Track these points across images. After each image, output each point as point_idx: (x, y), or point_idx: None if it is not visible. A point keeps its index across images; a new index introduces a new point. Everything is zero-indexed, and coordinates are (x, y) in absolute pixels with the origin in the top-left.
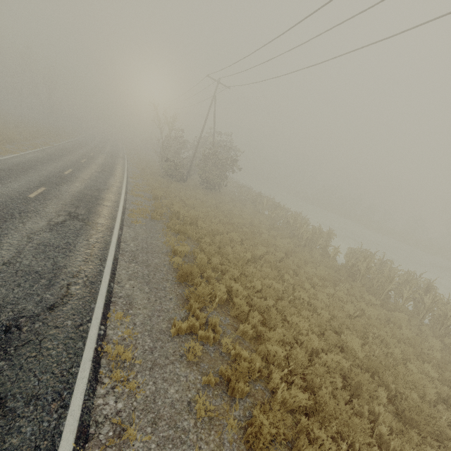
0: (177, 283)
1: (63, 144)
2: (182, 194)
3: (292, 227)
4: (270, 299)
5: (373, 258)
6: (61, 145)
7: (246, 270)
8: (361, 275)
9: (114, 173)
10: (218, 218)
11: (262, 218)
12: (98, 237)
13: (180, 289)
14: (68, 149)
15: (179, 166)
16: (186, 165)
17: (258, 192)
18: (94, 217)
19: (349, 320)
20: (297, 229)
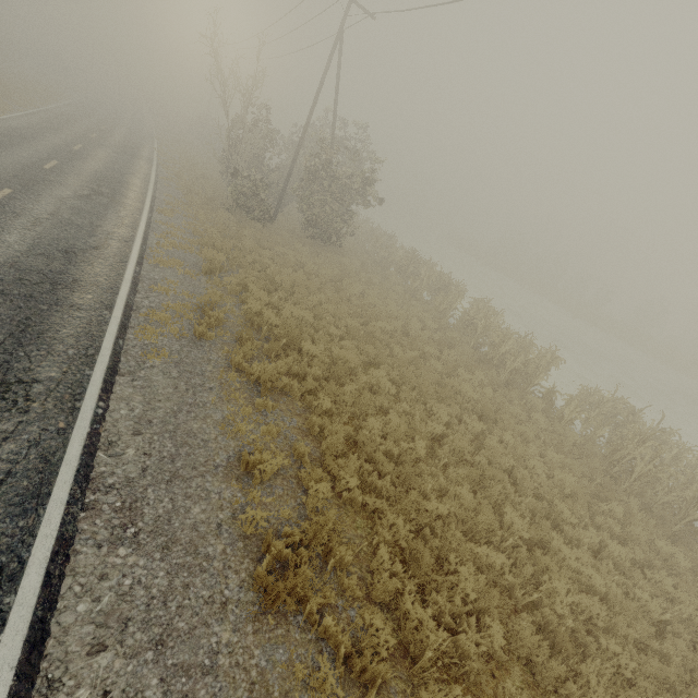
0: (252, 615)
1: (15, 118)
2: (266, 258)
3: (480, 336)
4: (497, 627)
5: (641, 424)
6: (8, 121)
7: (422, 503)
8: (634, 475)
9: (121, 198)
10: (342, 319)
11: (423, 315)
12: (20, 446)
13: (262, 649)
14: (21, 131)
15: (261, 189)
16: (275, 184)
17: (413, 251)
18: (28, 357)
19: (656, 644)
20: (494, 346)
